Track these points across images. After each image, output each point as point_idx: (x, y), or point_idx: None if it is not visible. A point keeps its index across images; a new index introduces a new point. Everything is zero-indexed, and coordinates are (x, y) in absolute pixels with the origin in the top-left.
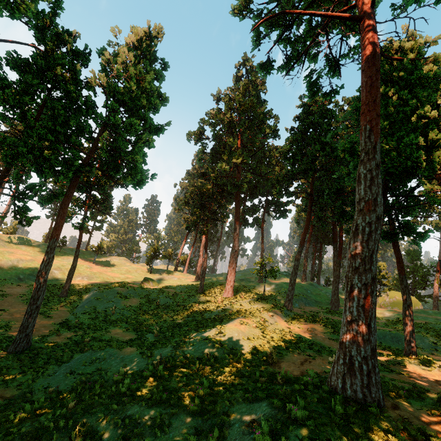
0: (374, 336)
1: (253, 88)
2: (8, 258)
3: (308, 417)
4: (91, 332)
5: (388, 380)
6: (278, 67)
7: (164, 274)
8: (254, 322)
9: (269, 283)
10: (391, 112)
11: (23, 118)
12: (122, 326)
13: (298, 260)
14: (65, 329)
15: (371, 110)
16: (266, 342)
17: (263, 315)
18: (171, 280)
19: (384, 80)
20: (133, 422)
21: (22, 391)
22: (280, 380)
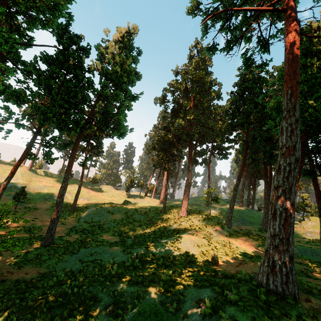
0: (292, 247)
1: (202, 63)
2: (38, 185)
3: (239, 300)
4: (90, 235)
5: (304, 282)
6: (221, 48)
7: (137, 198)
8: (202, 234)
9: (214, 207)
10: (310, 78)
11: (49, 94)
12: (110, 232)
13: (235, 190)
14: (74, 232)
15: (292, 79)
16: (210, 248)
17: (209, 230)
18: (142, 203)
19: (305, 54)
20: (119, 294)
21: (50, 270)
22: (220, 275)
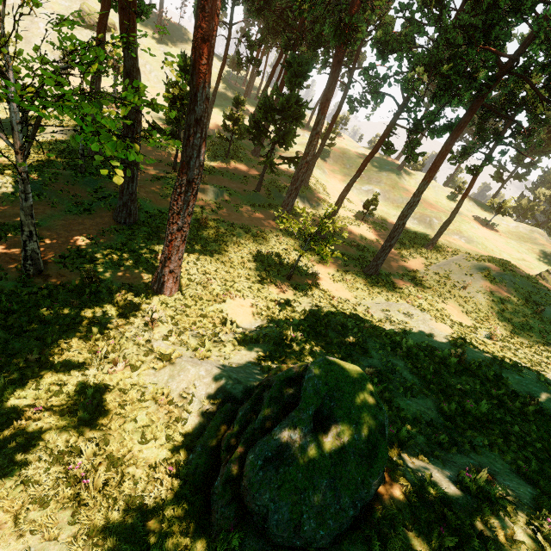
0: None
1: None
2: (401, 195)
3: None
4: (428, 293)
5: None
6: None
7: None
8: None
9: None
10: None
11: (438, 20)
12: (464, 306)
13: None
14: (410, 278)
15: None
16: None
17: None
18: None
19: None
20: (392, 369)
21: (356, 300)
22: None
